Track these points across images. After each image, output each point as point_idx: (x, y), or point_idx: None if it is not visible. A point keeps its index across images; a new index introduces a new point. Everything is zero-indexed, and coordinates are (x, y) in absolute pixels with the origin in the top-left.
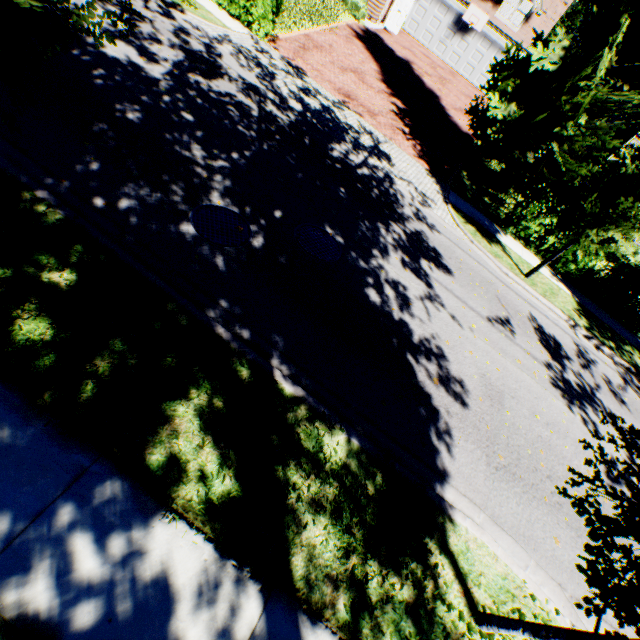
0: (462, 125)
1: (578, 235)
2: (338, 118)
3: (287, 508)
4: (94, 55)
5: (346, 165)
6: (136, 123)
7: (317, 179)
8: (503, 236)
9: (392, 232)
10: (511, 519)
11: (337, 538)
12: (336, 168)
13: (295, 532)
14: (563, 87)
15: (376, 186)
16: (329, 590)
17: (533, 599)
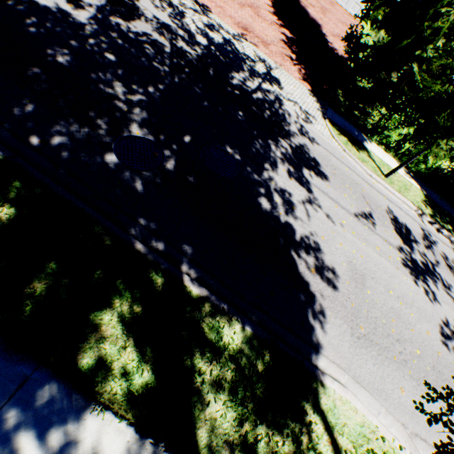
0: (339, 49)
1: (431, 144)
2: (237, 49)
3: (194, 390)
4: (27, 4)
5: (244, 91)
6: (65, 66)
7: (219, 105)
8: (369, 143)
9: (280, 147)
10: (368, 377)
11: (233, 410)
12: (235, 94)
13: (200, 409)
14: (426, 13)
15: (268, 108)
16: (227, 453)
17: (383, 440)
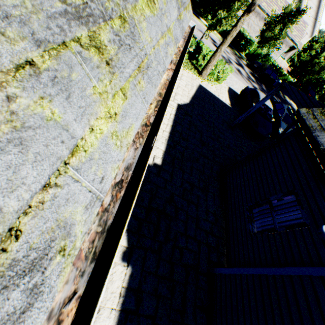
0: None
1: None
2: None
3: None
4: None
5: None
6: None
7: None
8: (202, 20)
9: None
10: None
11: None
12: None
13: None
14: None
15: None
16: None
17: None
